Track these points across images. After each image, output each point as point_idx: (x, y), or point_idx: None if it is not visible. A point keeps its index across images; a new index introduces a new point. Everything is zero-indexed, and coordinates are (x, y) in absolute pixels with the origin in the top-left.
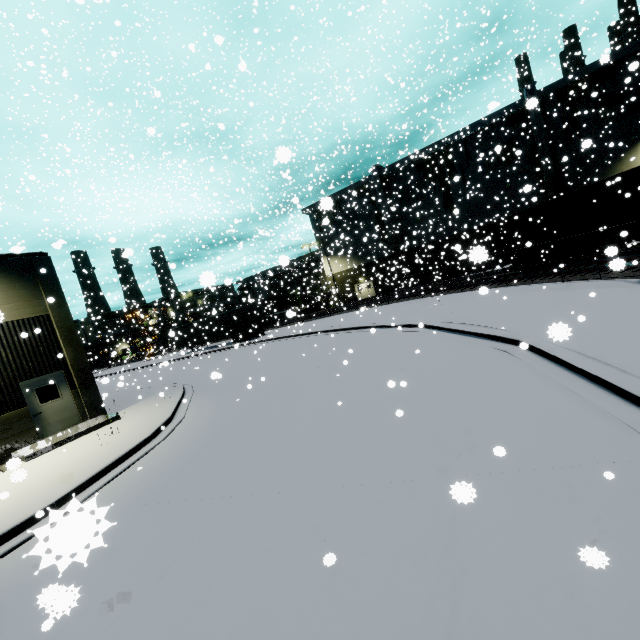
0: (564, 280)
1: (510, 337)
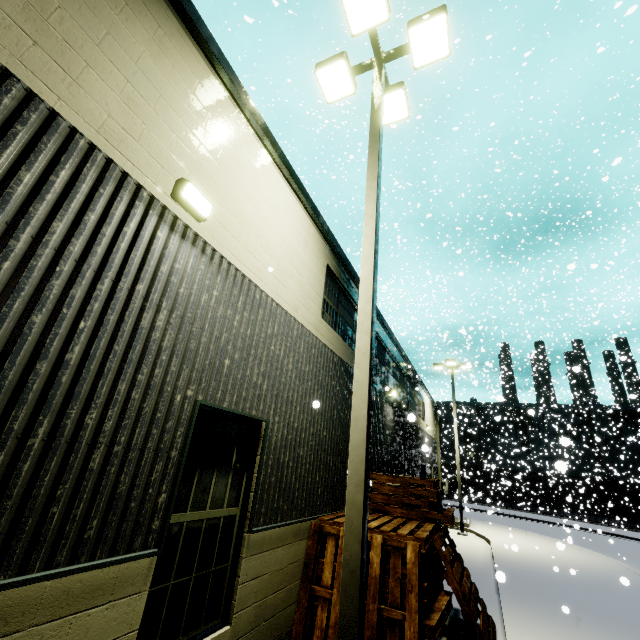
0: None
1: None
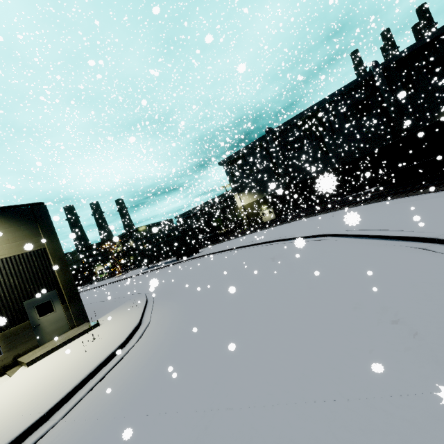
0: (437, 190)
1: (425, 236)
